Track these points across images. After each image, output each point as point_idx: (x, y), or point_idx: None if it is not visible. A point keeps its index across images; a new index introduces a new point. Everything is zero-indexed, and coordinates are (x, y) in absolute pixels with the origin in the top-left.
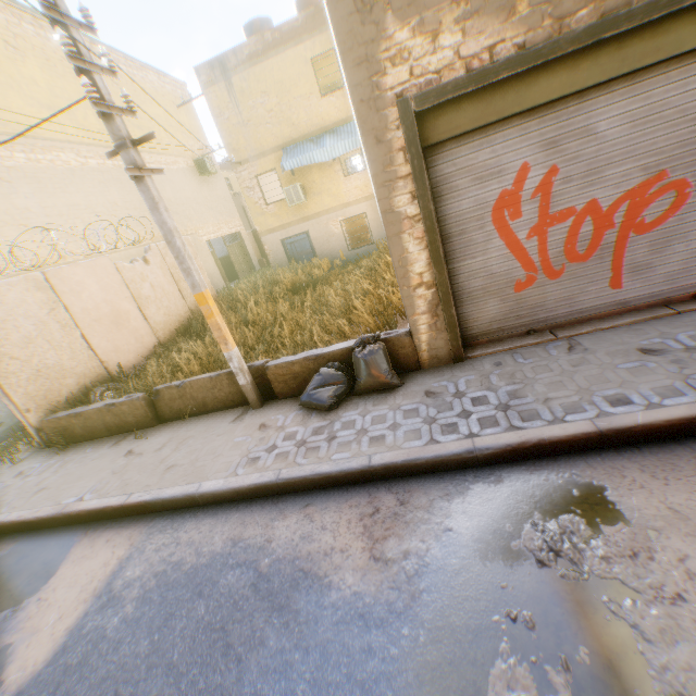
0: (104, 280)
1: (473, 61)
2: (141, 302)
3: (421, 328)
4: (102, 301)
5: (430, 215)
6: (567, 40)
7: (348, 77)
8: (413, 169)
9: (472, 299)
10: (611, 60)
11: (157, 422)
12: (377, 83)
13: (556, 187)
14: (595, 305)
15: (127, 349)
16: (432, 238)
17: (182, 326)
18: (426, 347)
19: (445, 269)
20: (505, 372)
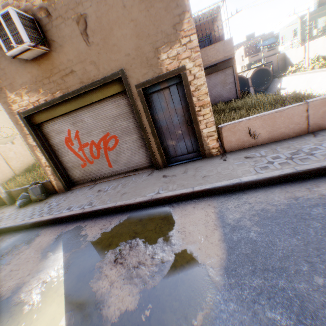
0: None
1: (35, 103)
2: (8, 160)
3: (52, 180)
4: None
5: (40, 145)
6: (56, 99)
7: (3, 106)
8: (30, 132)
9: (71, 170)
10: (75, 103)
11: None
12: (12, 108)
13: (81, 136)
14: (108, 172)
15: None
16: (43, 152)
17: (28, 168)
18: (56, 186)
19: (51, 161)
20: (69, 196)
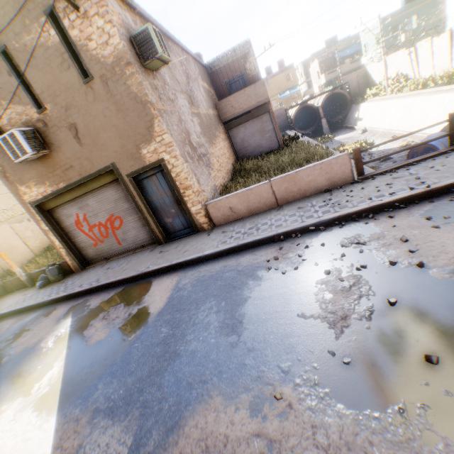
0: (5, 234)
1: (44, 194)
2: (26, 239)
3: (68, 260)
4: (4, 243)
5: (53, 230)
6: (61, 190)
7: (16, 197)
8: (42, 218)
9: (84, 249)
10: (79, 191)
11: (7, 293)
12: (24, 199)
13: (89, 218)
14: (119, 250)
15: (18, 261)
16: (56, 236)
17: (48, 247)
18: (73, 266)
19: (64, 244)
20: (83, 275)
